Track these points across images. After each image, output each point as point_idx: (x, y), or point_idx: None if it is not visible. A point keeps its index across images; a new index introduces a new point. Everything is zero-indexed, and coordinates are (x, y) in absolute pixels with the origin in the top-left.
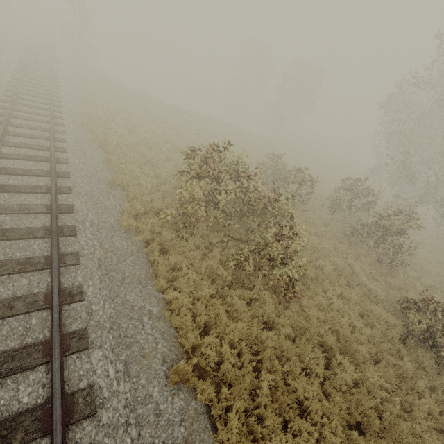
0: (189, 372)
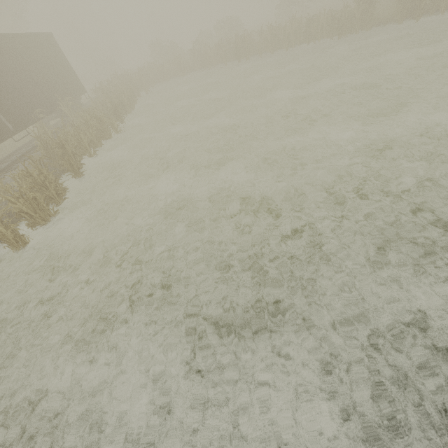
0: None
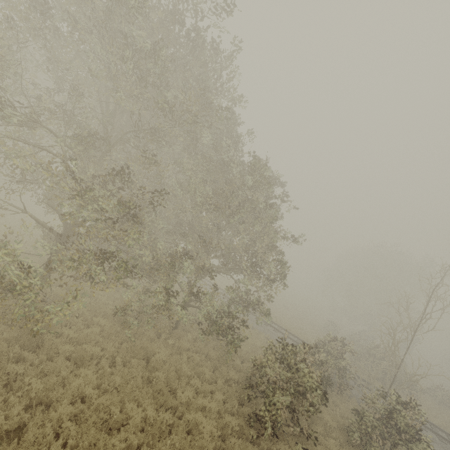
0: (444, 424)
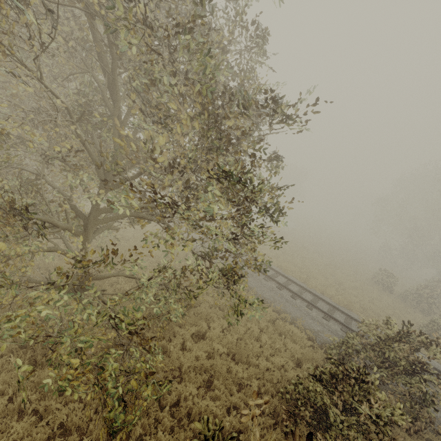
0: None
